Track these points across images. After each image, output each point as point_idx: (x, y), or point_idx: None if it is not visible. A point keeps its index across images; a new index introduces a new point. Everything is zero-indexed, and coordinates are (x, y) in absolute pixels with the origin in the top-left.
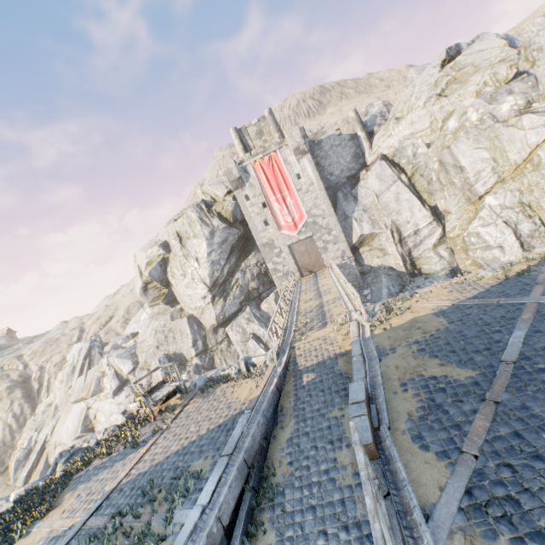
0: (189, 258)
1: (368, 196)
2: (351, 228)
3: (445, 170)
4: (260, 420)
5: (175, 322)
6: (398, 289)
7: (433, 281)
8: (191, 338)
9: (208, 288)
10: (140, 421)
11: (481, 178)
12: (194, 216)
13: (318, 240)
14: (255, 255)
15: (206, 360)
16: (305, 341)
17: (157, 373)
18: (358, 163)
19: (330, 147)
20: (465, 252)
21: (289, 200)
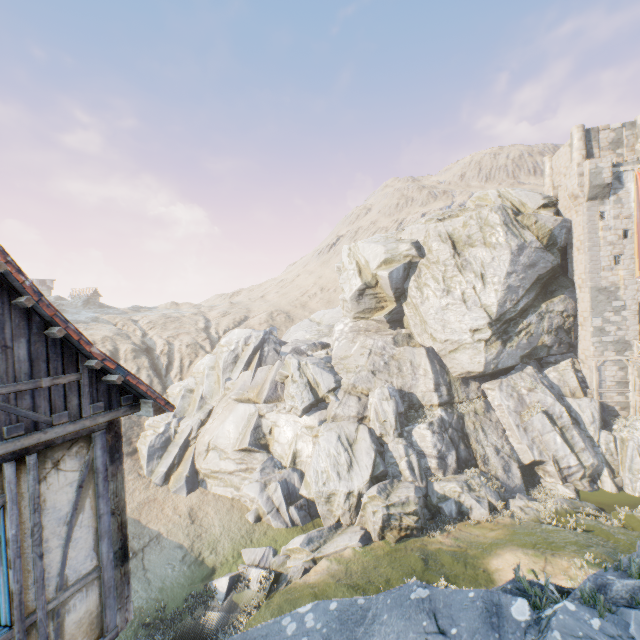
0: (465, 271)
1: None
2: None
3: None
4: None
5: (402, 349)
6: None
7: None
8: (432, 378)
9: (489, 319)
10: None
11: None
12: (497, 219)
13: None
14: (564, 301)
15: (453, 417)
16: None
17: (386, 407)
18: None
19: None
20: None
21: None
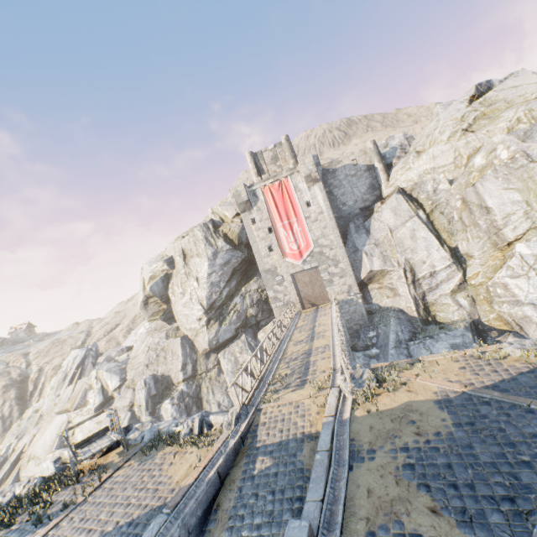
0: (190, 277)
1: (381, 229)
2: (360, 262)
3: (469, 210)
4: (173, 533)
5: (169, 341)
6: (407, 337)
7: (449, 333)
8: (181, 361)
9: (204, 310)
10: (63, 480)
11: (511, 222)
12: (200, 235)
13: (324, 272)
14: (257, 281)
15: (193, 387)
16: (274, 403)
17: (141, 395)
18: (373, 195)
19: (345, 177)
20: (489, 304)
21: (296, 227)
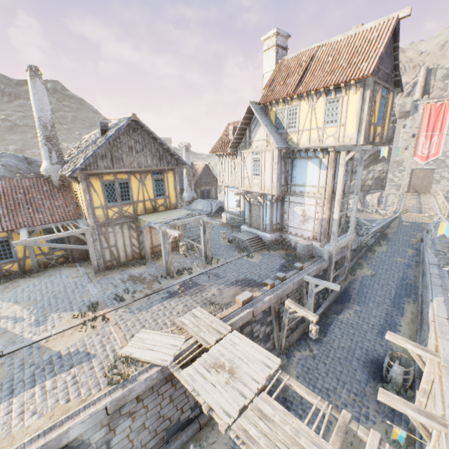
0: None
1: None
2: None
3: None
4: (387, 222)
5: None
6: None
7: None
8: None
9: None
10: None
11: None
12: None
13: (437, 174)
14: (383, 165)
15: None
16: (407, 214)
17: None
18: None
19: None
20: None
21: (434, 139)
